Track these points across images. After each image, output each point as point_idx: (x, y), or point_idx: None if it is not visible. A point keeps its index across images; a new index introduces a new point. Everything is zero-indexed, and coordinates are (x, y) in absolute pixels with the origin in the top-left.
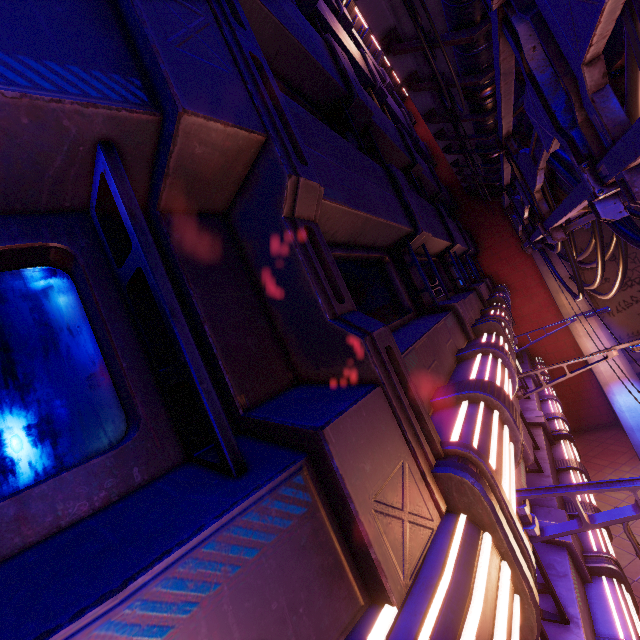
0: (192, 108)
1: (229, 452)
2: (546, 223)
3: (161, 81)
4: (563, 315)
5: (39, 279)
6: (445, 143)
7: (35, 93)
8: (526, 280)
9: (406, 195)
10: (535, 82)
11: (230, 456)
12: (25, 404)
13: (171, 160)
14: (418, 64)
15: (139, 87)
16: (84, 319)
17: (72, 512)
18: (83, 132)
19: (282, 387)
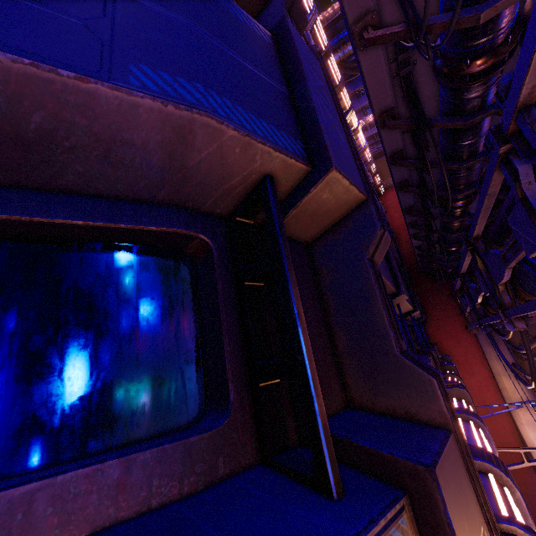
0: (339, 167)
1: (331, 467)
2: (509, 312)
3: (320, 146)
4: (505, 398)
5: (173, 259)
6: (414, 231)
7: (254, 135)
8: (468, 356)
9: (393, 262)
10: (526, 205)
11: (332, 472)
12: (137, 362)
13: (306, 198)
14: (410, 175)
15: (301, 147)
16: (194, 299)
17: (163, 491)
18: (262, 166)
19: (338, 406)
